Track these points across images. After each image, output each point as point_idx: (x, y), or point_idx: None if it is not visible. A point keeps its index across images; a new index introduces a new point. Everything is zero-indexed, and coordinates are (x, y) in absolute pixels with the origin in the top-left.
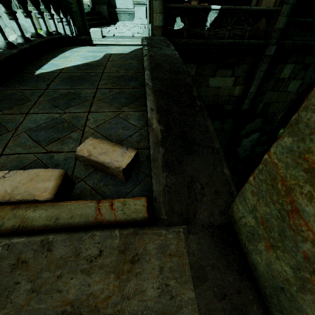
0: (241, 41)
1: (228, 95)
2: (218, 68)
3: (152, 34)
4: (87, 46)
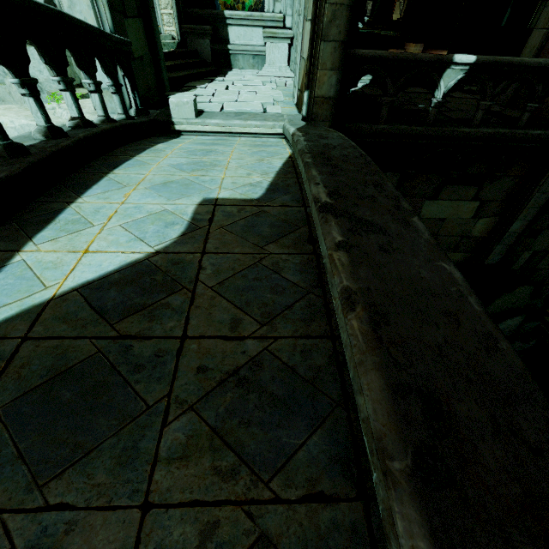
0: (511, 132)
1: (458, 235)
2: (447, 183)
3: (308, 111)
4: (162, 132)
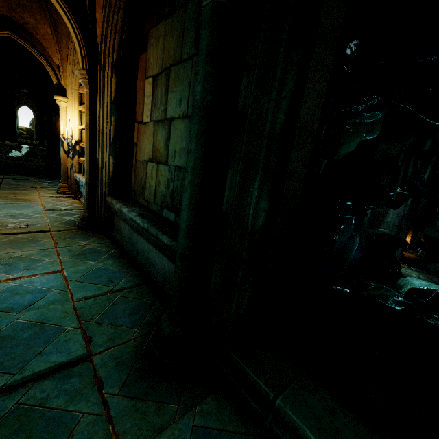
0: None
1: None
2: None
3: None
4: None
